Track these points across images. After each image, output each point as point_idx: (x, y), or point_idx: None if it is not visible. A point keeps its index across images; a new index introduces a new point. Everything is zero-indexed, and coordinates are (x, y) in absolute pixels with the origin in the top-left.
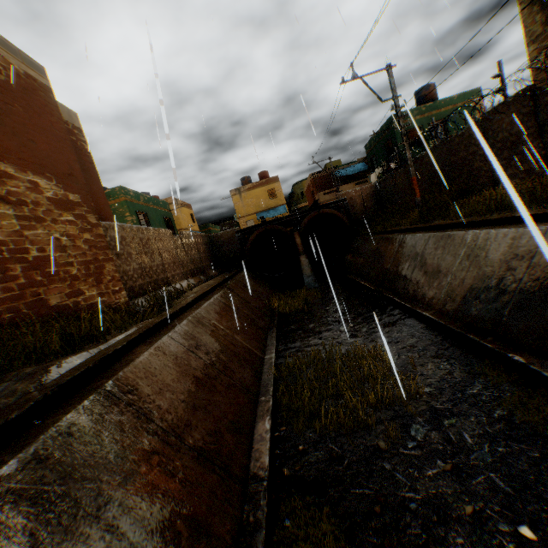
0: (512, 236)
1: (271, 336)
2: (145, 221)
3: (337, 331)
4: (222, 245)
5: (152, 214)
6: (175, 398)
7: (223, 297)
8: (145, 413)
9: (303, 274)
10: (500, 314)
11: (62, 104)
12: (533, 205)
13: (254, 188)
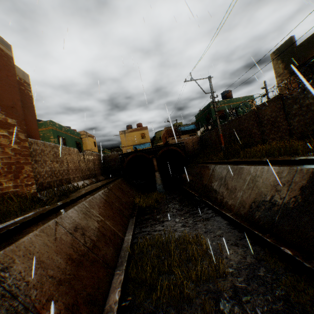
0: (277, 171)
1: (131, 222)
2: (63, 142)
3: (174, 222)
4: (109, 161)
5: (69, 139)
6: (45, 273)
7: (103, 194)
8: (13, 289)
9: (156, 183)
10: (273, 219)
11: (20, 68)
12: (286, 155)
13: (133, 131)
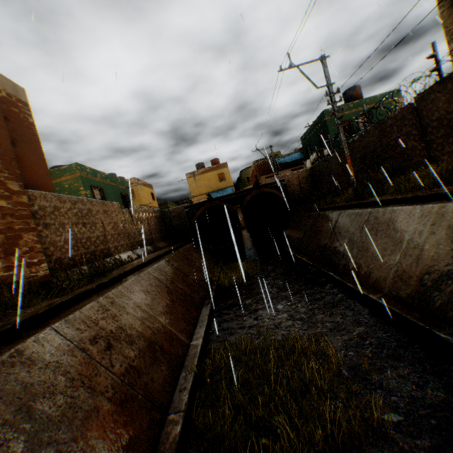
0: None
1: (203, 313)
2: (101, 195)
3: (274, 310)
4: (173, 219)
5: (109, 190)
6: (1, 452)
7: (156, 270)
8: None
9: (245, 247)
10: None
11: (6, 78)
12: None
13: (206, 172)
